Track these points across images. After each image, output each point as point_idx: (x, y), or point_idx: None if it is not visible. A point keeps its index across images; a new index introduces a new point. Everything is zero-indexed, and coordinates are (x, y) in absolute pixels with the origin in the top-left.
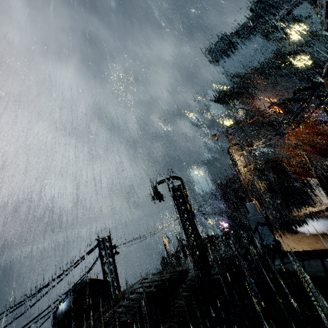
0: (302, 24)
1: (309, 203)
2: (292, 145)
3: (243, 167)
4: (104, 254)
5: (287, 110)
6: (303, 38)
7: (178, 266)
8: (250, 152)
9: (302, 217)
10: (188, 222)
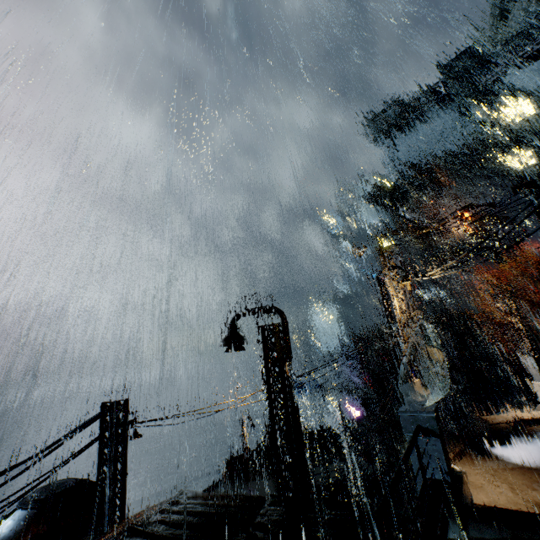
0: (525, 100)
1: (509, 400)
2: (488, 292)
3: (402, 312)
4: (109, 435)
5: (486, 234)
6: (525, 121)
7: (256, 477)
8: (415, 294)
9: (499, 426)
10: (282, 400)
